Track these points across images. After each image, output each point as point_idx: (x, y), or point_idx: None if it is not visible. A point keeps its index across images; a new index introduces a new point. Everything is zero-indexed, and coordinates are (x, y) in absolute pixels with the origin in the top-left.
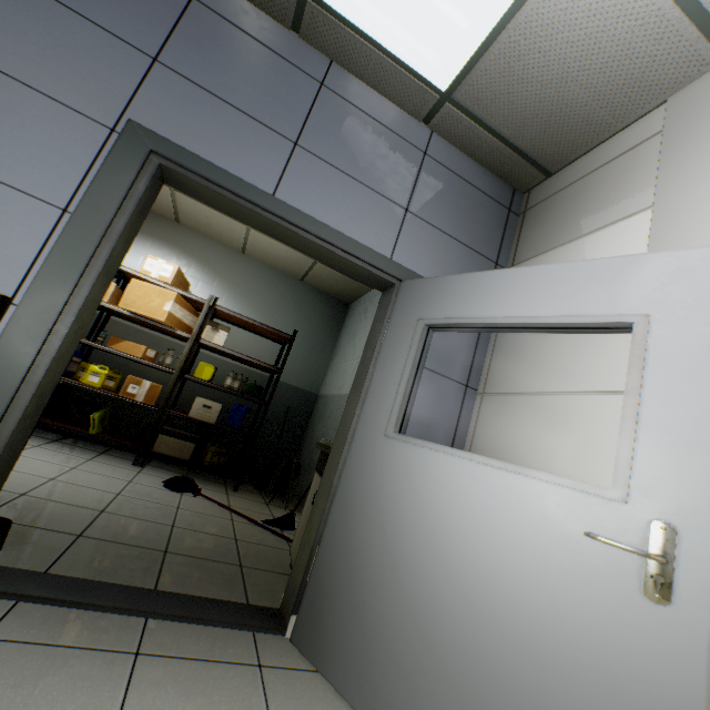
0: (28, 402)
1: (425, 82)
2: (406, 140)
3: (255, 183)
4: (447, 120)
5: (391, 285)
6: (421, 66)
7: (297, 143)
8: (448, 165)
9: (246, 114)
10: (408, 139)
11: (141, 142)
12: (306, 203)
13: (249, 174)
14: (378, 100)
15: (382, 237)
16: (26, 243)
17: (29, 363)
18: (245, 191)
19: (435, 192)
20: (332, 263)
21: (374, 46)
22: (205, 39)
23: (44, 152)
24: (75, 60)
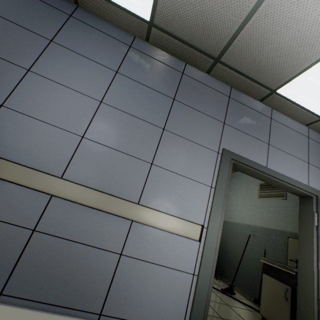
0: (214, 268)
1: (314, 114)
2: (301, 133)
3: (260, 163)
4: (318, 125)
5: (308, 196)
6: (316, 110)
7: (269, 144)
8: (316, 140)
9: (252, 136)
10: (301, 133)
11: (228, 156)
12: (276, 167)
13: (257, 160)
14: (288, 119)
15: (303, 176)
16: (203, 202)
17: (214, 252)
18: (260, 168)
19: (315, 153)
20: (282, 188)
21: (295, 105)
22: (235, 111)
23: (202, 165)
24: (204, 129)
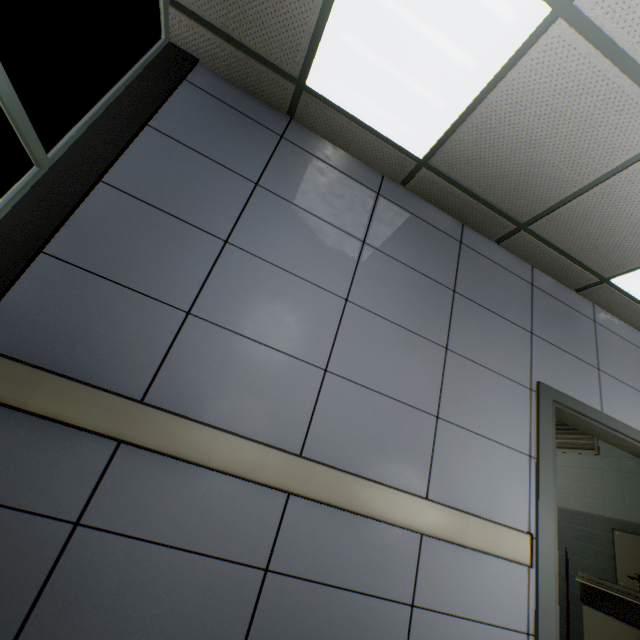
0: (557, 616)
1: None
2: (638, 347)
3: (591, 405)
4: None
5: None
6: None
7: (598, 368)
8: None
9: (573, 356)
10: (638, 345)
11: (547, 395)
12: (615, 412)
13: (587, 399)
14: (618, 322)
15: None
16: (522, 486)
17: (554, 585)
18: (594, 415)
19: None
20: (621, 447)
21: (635, 302)
22: (544, 310)
23: (511, 415)
24: (504, 346)
